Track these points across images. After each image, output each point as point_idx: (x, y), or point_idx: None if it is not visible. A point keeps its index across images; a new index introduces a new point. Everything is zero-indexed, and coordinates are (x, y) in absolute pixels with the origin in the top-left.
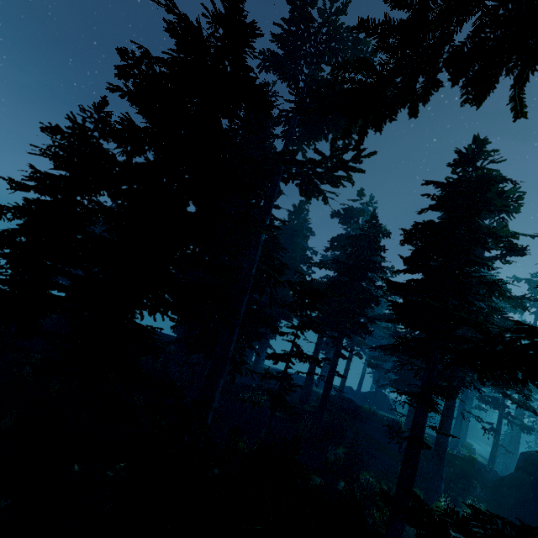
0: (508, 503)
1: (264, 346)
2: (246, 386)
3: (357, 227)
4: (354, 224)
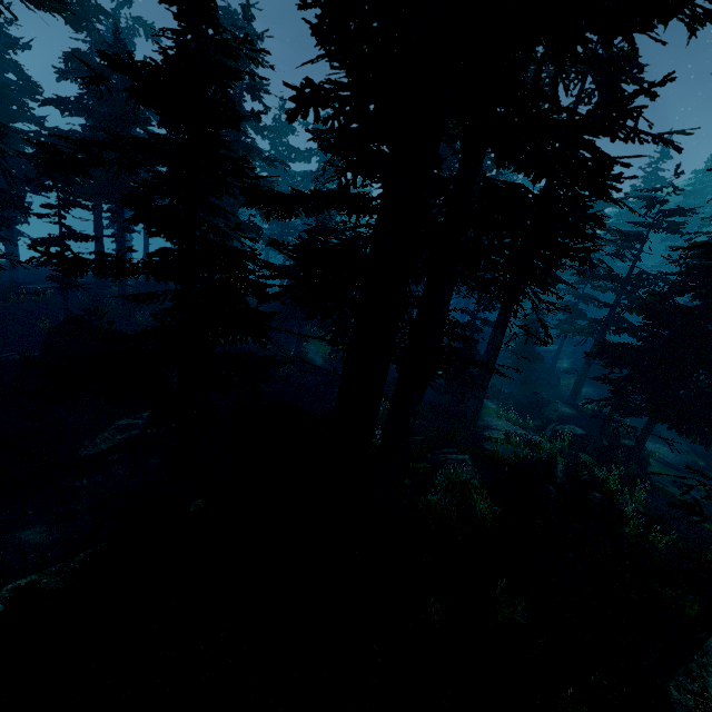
0: (278, 310)
1: (15, 236)
2: (15, 286)
3: (102, 40)
4: (95, 33)
